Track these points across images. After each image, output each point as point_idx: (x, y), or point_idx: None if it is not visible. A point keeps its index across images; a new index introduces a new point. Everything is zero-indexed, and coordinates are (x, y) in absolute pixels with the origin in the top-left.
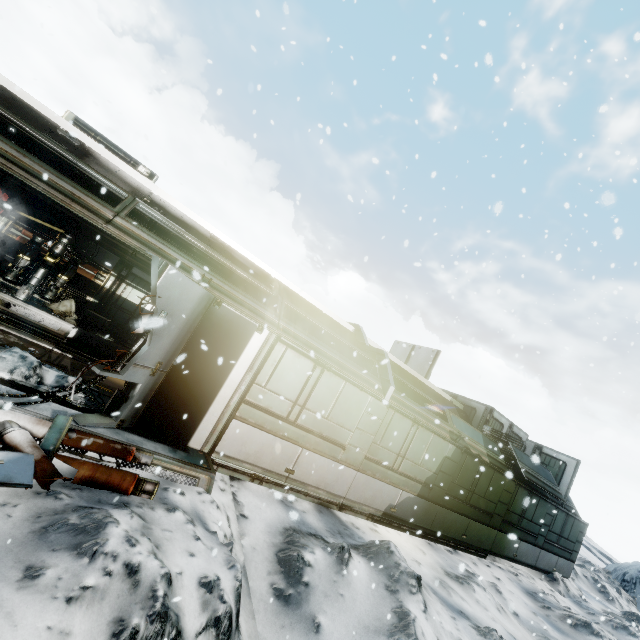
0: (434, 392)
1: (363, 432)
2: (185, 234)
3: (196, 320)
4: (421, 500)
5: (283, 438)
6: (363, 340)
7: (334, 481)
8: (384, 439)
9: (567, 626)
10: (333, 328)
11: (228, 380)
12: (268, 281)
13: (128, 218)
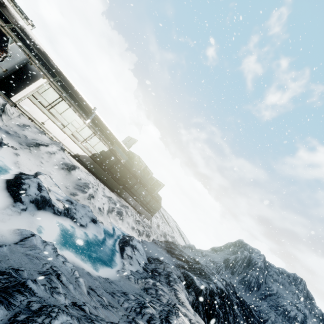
0: (120, 143)
1: (73, 126)
2: (29, 43)
3: (22, 64)
4: (91, 159)
5: (43, 112)
6: (93, 110)
7: (58, 135)
8: (80, 132)
9: (121, 205)
10: (82, 101)
11: (29, 87)
12: (61, 75)
13: (9, 29)
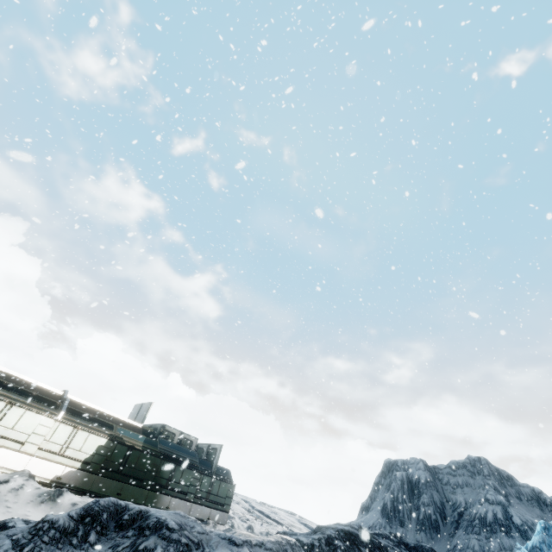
0: (124, 422)
1: (38, 435)
2: None
3: None
4: (82, 472)
5: None
6: (64, 396)
7: (15, 462)
8: (53, 437)
9: None
10: (42, 392)
11: None
12: None
13: None
